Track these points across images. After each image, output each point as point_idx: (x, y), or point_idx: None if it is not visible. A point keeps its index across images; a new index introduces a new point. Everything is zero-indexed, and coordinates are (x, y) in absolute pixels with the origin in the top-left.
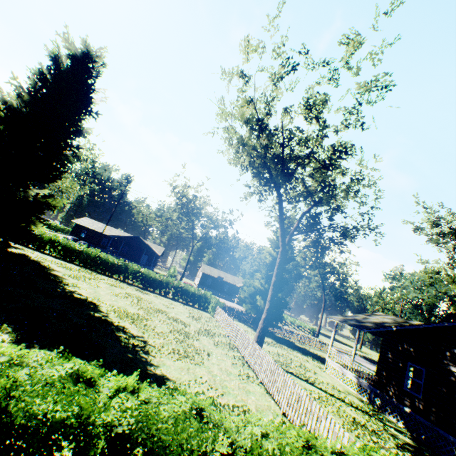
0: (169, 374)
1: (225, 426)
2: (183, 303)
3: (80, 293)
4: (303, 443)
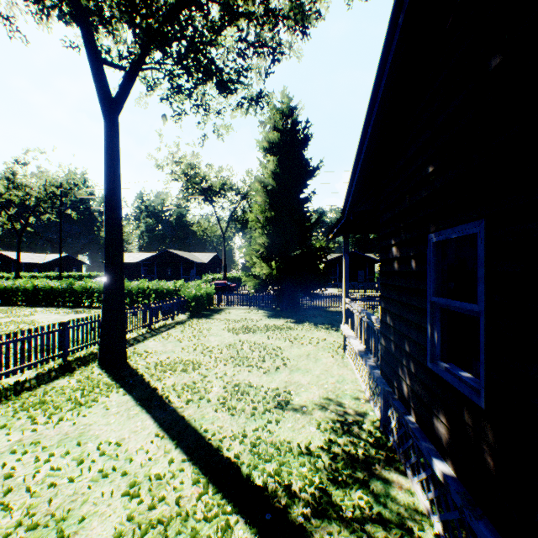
0: None
1: None
2: None
3: None
4: None
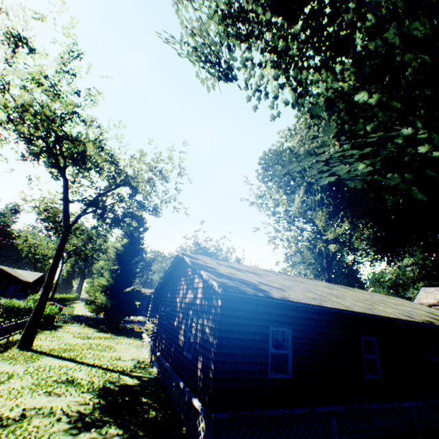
0: None
1: None
2: (3, 322)
3: None
4: None
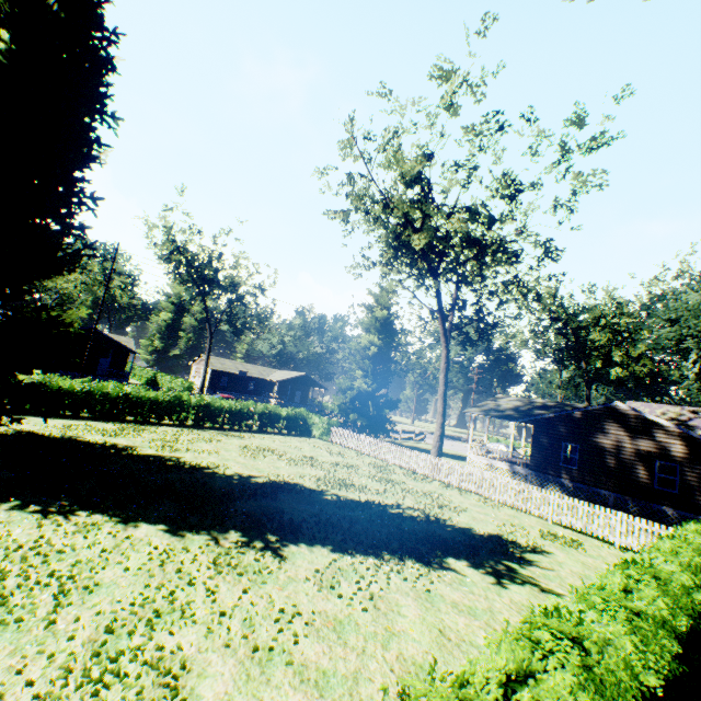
0: (487, 530)
1: (695, 546)
2: (277, 433)
3: (250, 475)
4: (700, 536)
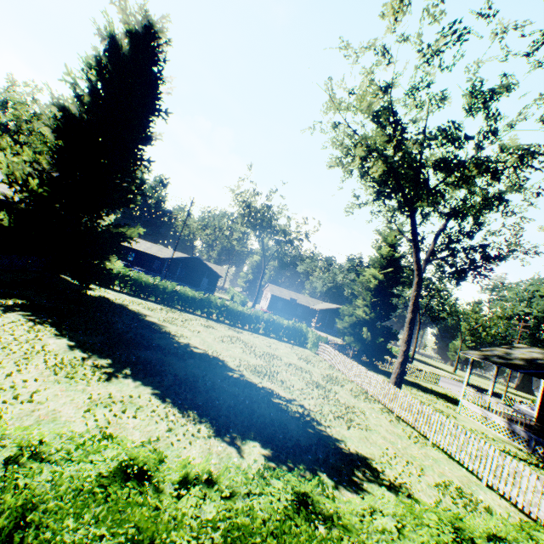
0: (360, 450)
1: None
2: (277, 339)
3: (195, 346)
4: None
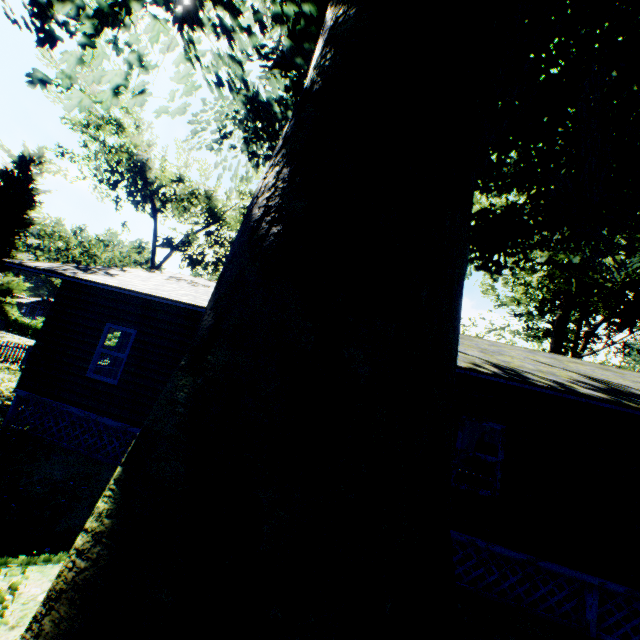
0: None
1: None
2: None
3: None
4: None
